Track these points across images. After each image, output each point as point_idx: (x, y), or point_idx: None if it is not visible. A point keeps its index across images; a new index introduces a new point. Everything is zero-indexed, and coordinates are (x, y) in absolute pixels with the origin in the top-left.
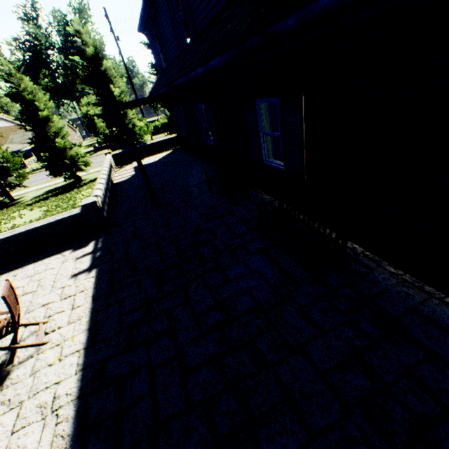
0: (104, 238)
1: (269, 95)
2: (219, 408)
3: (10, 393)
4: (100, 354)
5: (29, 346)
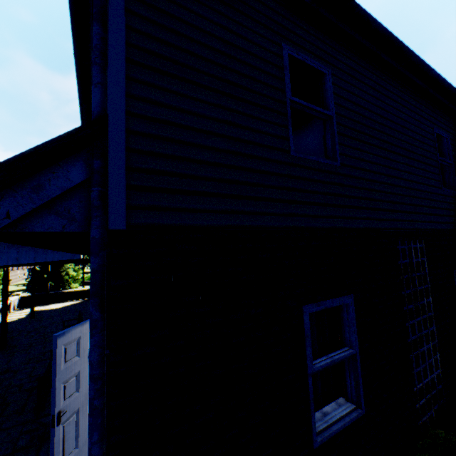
0: None
1: None
2: None
3: None
4: None
5: None
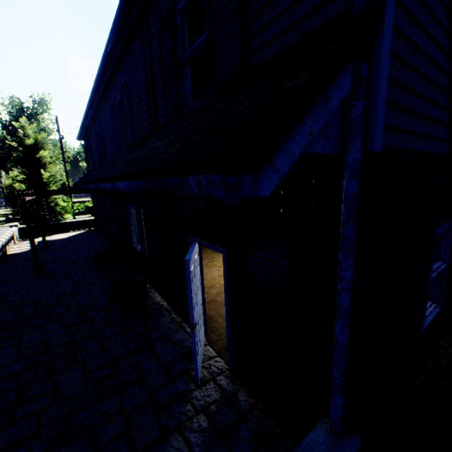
0: None
1: (133, 205)
2: None
3: None
4: None
5: None
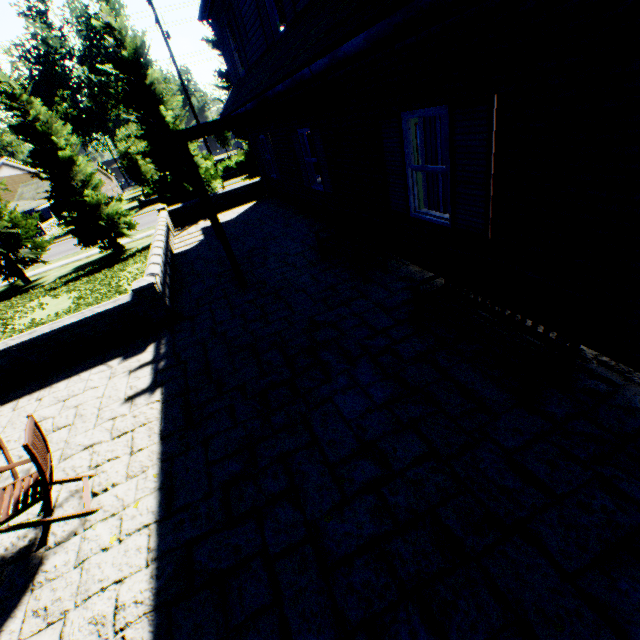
0: (168, 339)
1: (427, 103)
2: (395, 636)
3: (45, 596)
4: (183, 532)
5: (70, 517)
